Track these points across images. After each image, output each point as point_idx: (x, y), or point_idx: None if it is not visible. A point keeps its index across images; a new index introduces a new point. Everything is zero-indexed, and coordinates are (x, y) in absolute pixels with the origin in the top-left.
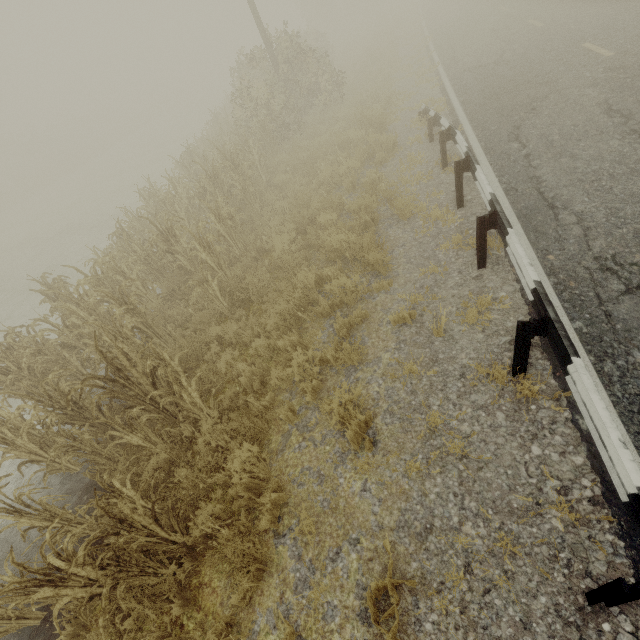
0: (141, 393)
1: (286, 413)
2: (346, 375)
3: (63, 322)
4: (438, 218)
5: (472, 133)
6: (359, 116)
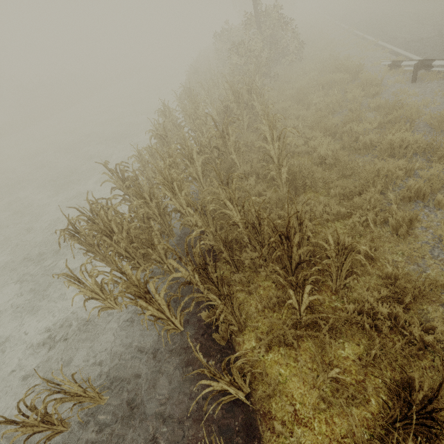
0: (290, 255)
1: None
2: None
3: (148, 195)
4: None
5: None
6: (332, 67)
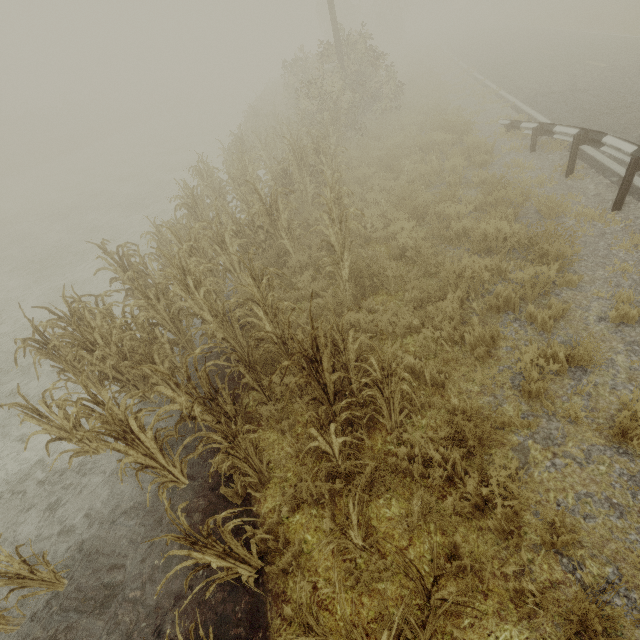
0: (324, 382)
1: (520, 420)
2: (573, 378)
3: (155, 292)
4: (593, 219)
5: (586, 145)
6: (435, 123)
